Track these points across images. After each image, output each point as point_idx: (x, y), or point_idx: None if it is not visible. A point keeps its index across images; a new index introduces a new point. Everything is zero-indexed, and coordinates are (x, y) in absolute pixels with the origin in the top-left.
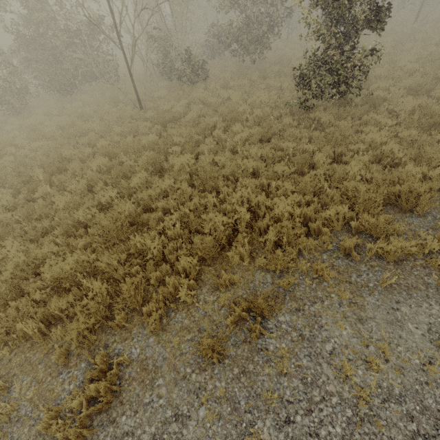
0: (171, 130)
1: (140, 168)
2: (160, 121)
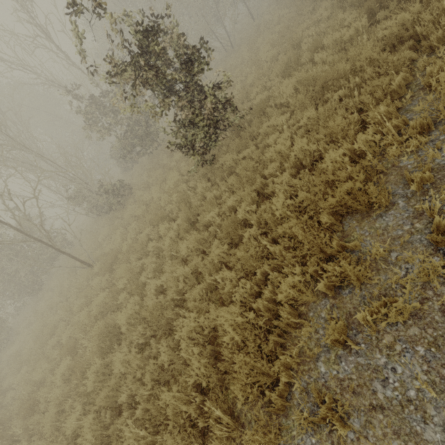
0: (116, 274)
1: (93, 355)
2: (106, 269)
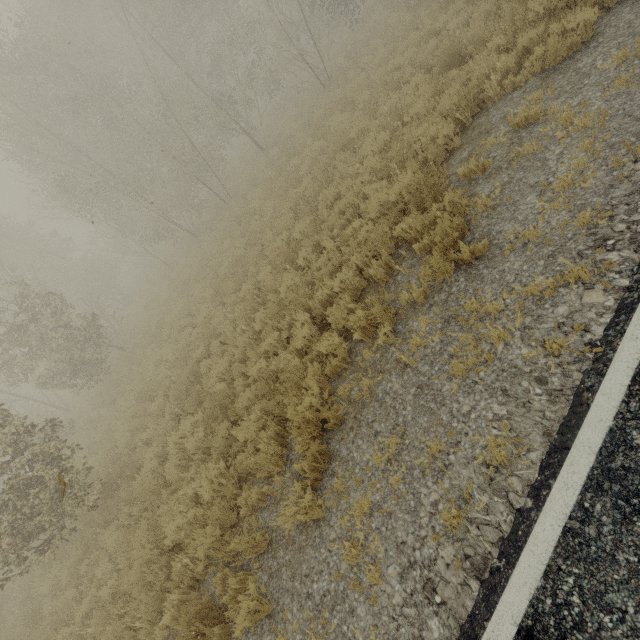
0: None
1: None
2: None
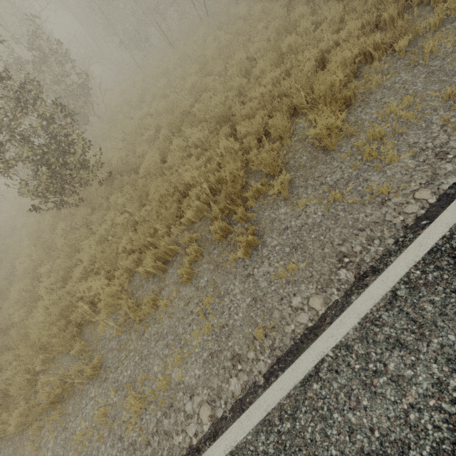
0: None
1: None
2: None
